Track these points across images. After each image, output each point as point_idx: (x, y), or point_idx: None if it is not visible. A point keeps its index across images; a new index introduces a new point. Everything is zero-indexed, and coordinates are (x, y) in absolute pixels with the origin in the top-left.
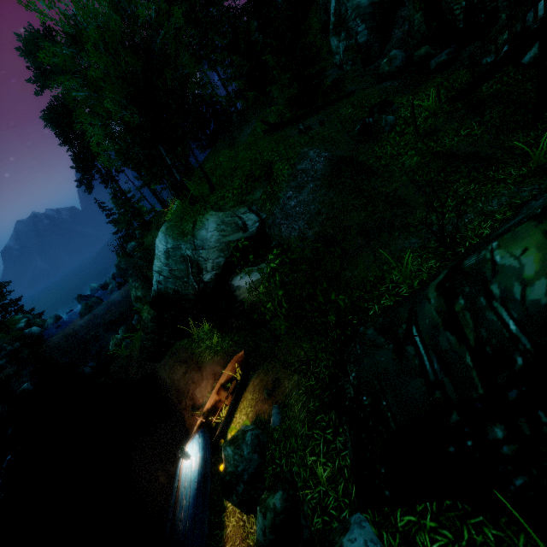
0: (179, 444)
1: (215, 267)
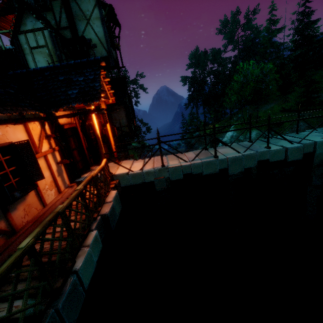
0: None
1: None
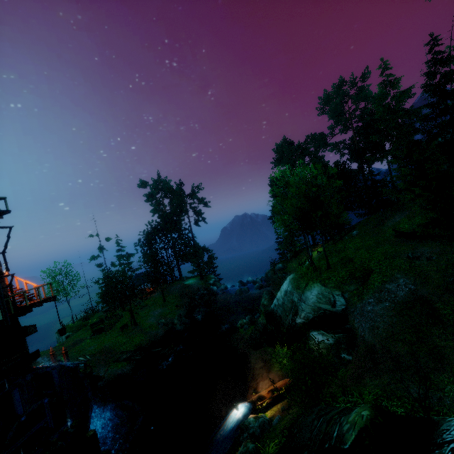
0: (239, 403)
1: (305, 317)
